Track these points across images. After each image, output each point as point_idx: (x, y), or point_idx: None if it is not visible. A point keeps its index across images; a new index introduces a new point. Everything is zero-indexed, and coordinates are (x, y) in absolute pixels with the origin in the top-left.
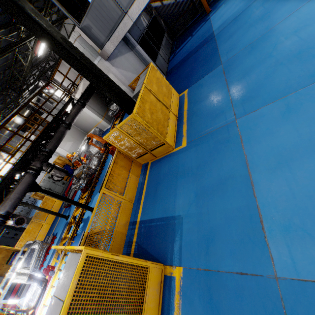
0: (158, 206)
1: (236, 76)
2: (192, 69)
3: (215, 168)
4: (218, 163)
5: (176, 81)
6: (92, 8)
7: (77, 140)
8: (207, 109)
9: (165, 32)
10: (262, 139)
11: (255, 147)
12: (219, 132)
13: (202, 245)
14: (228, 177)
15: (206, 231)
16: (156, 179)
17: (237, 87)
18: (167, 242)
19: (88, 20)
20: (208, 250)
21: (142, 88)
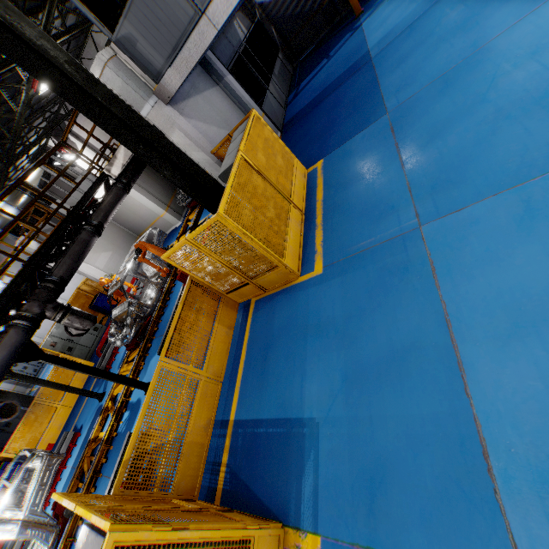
0: (270, 395)
1: (418, 137)
2: (331, 120)
3: (381, 324)
4: (387, 315)
5: (301, 144)
6: (136, 1)
7: (119, 249)
8: (362, 200)
9: (279, 51)
10: (476, 271)
11: (462, 287)
12: (388, 249)
13: (360, 492)
14: (408, 346)
15: (368, 460)
16: (265, 336)
17: (421, 161)
18: (289, 474)
19: (129, 26)
20: (373, 504)
21: (236, 160)
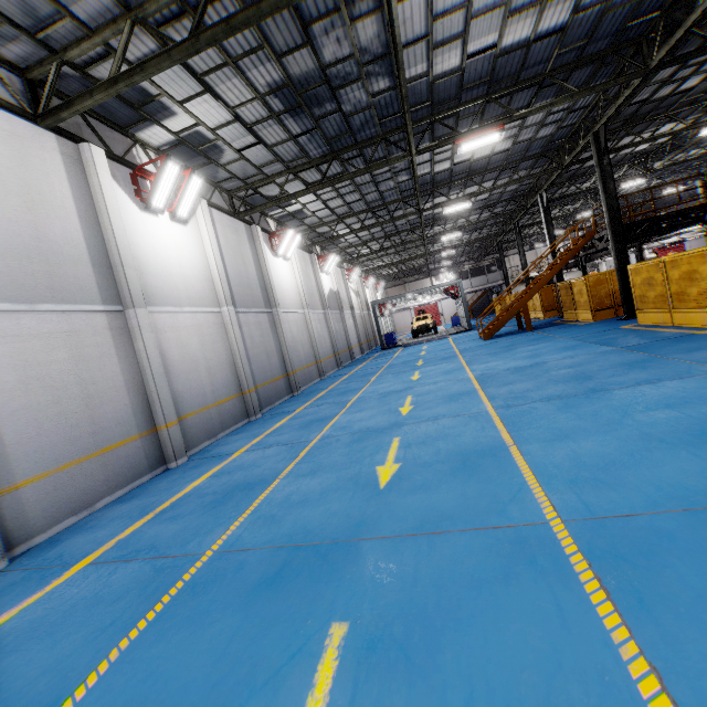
0: None
1: None
2: None
3: None
4: None
5: None
6: None
7: None
8: None
9: None
10: None
11: None
12: None
13: None
14: None
15: None
16: None
17: None
18: None
19: None
20: None
21: None
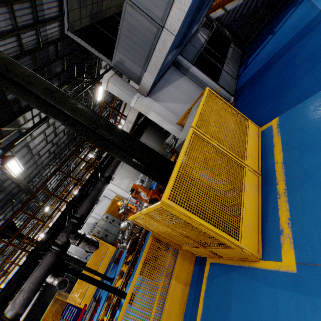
0: None
1: None
2: (283, 80)
3: None
4: None
5: (252, 104)
6: (121, 36)
7: (134, 177)
8: None
9: (230, 42)
10: None
11: None
12: None
13: None
14: None
15: None
16: None
17: None
18: None
19: (119, 54)
20: None
21: (187, 137)
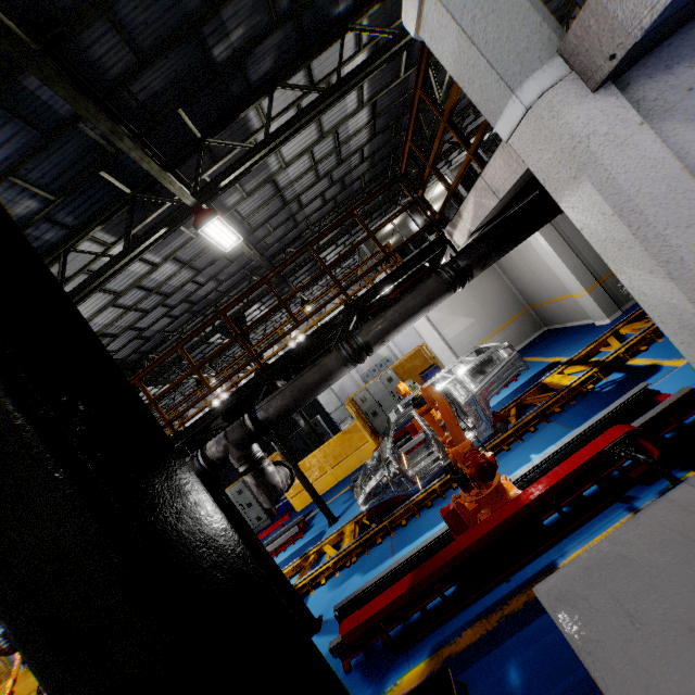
0: None
1: None
2: None
3: None
4: None
5: None
6: None
7: (487, 318)
8: None
9: None
10: None
11: None
12: None
13: None
14: None
15: None
16: None
17: None
18: None
19: None
20: None
21: None
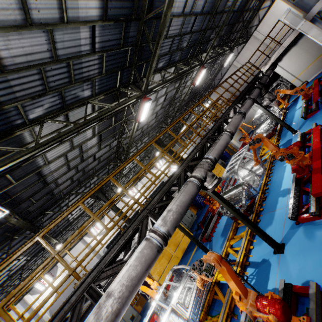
0: None
1: None
2: None
3: None
4: None
5: None
6: None
7: None
8: None
9: None
10: None
11: None
12: None
13: None
14: None
15: None
16: None
17: None
18: None
19: None
20: None
21: None
